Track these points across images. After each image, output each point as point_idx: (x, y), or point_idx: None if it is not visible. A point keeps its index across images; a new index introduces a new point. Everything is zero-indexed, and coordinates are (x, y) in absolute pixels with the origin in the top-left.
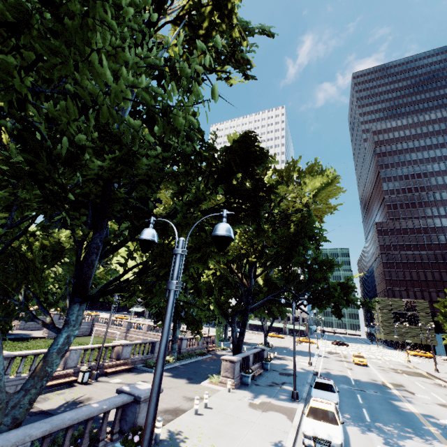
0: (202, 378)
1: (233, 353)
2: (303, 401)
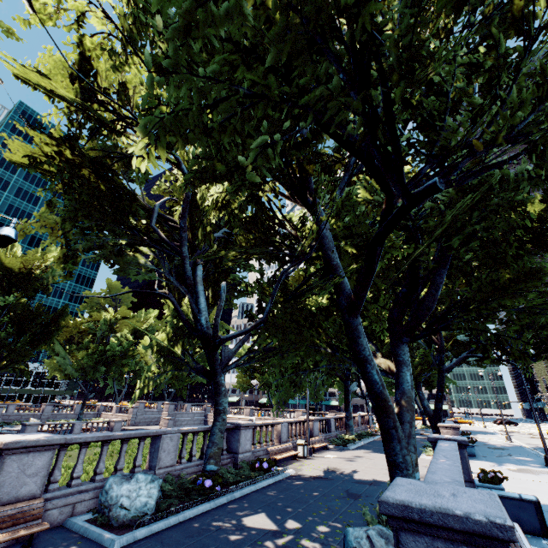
0: None
1: (431, 425)
2: None
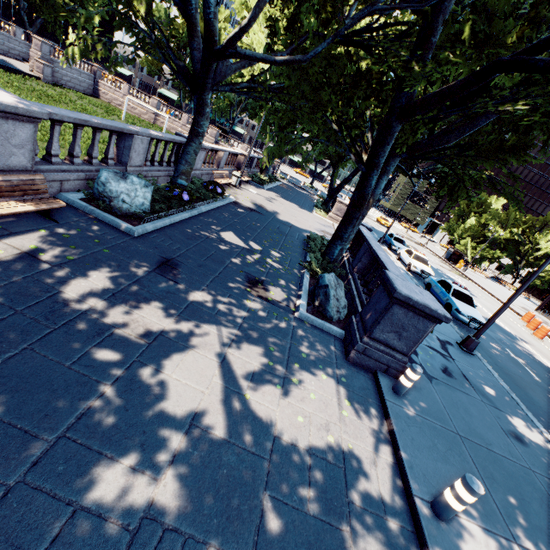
0: (305, 207)
1: (328, 195)
2: (384, 246)
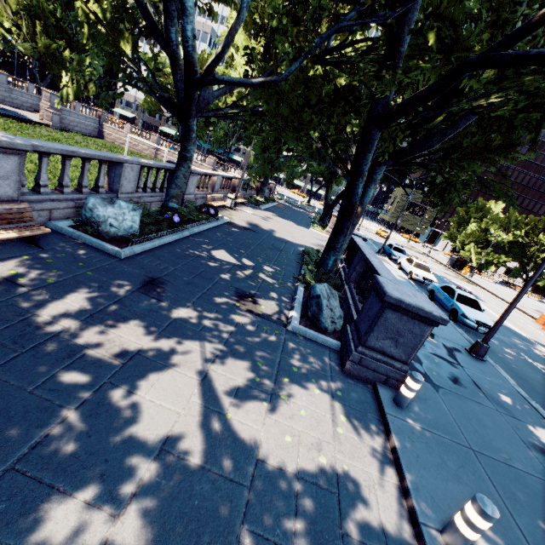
0: (302, 224)
1: (324, 210)
2: (384, 256)
